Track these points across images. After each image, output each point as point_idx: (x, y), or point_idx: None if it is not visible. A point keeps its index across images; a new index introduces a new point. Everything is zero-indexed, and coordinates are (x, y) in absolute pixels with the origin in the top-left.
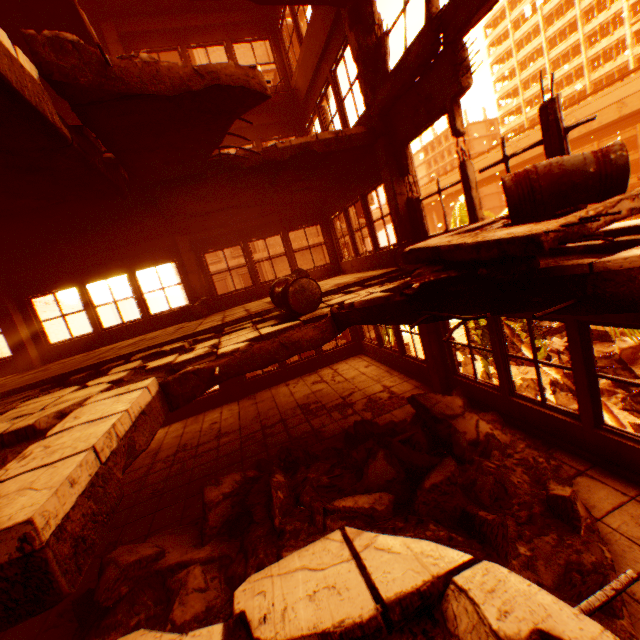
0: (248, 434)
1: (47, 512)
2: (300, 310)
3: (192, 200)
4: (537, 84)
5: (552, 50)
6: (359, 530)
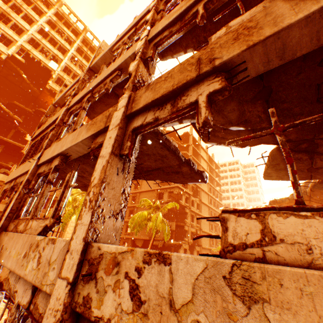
0: None
1: None
2: None
3: None
4: None
5: None
6: None
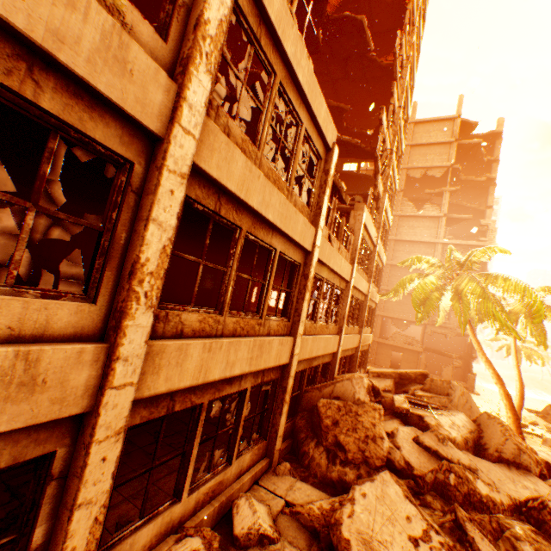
0: None
1: None
2: None
3: None
4: None
5: None
6: None
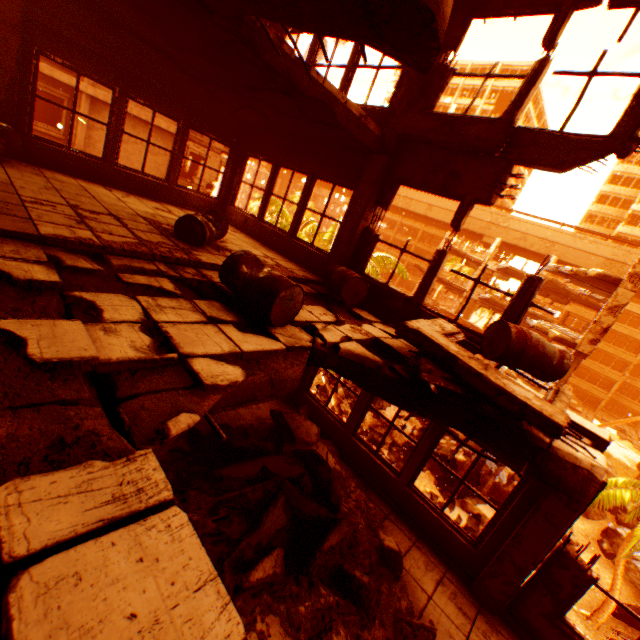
0: None
1: None
2: (275, 321)
3: None
4: None
5: None
6: None
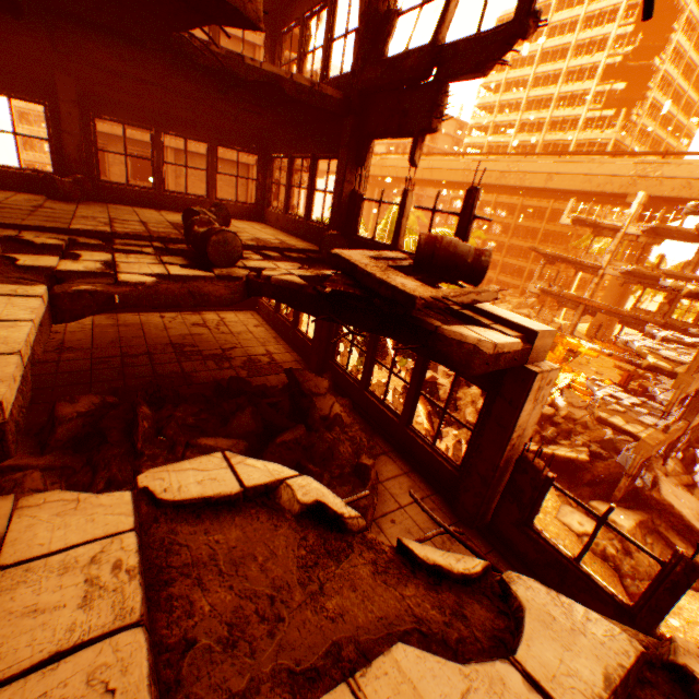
0: (103, 357)
1: (8, 399)
2: (217, 262)
3: (109, 53)
4: (510, 114)
5: (534, 89)
6: (236, 454)
